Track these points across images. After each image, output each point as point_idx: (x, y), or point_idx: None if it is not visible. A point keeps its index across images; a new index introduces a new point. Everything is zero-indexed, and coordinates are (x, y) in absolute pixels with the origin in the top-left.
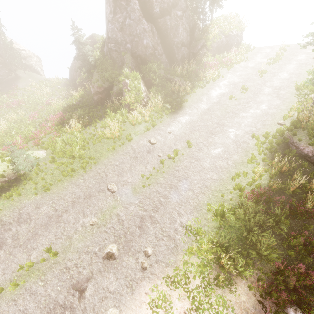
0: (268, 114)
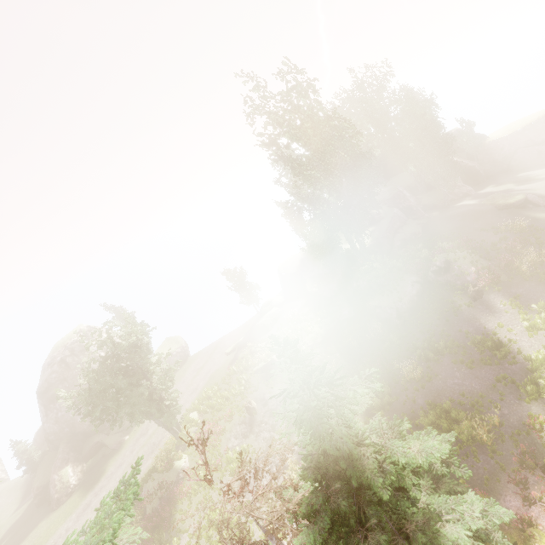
0: (154, 455)
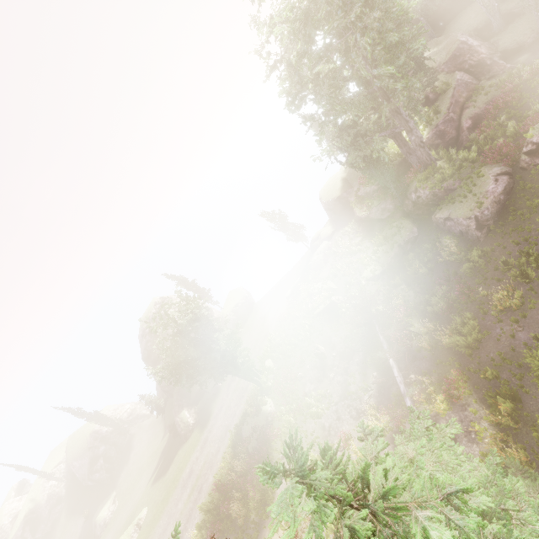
0: (245, 399)
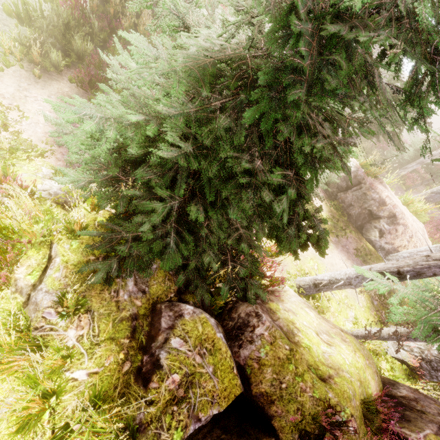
0: None
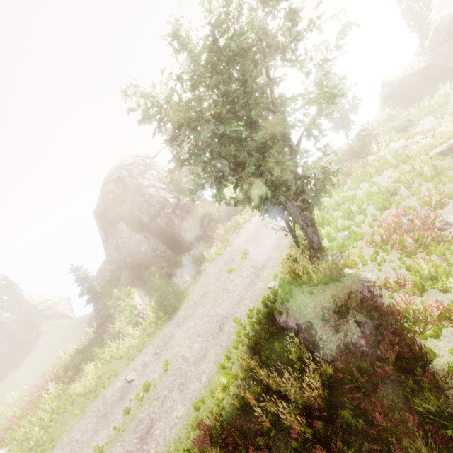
0: (263, 277)
